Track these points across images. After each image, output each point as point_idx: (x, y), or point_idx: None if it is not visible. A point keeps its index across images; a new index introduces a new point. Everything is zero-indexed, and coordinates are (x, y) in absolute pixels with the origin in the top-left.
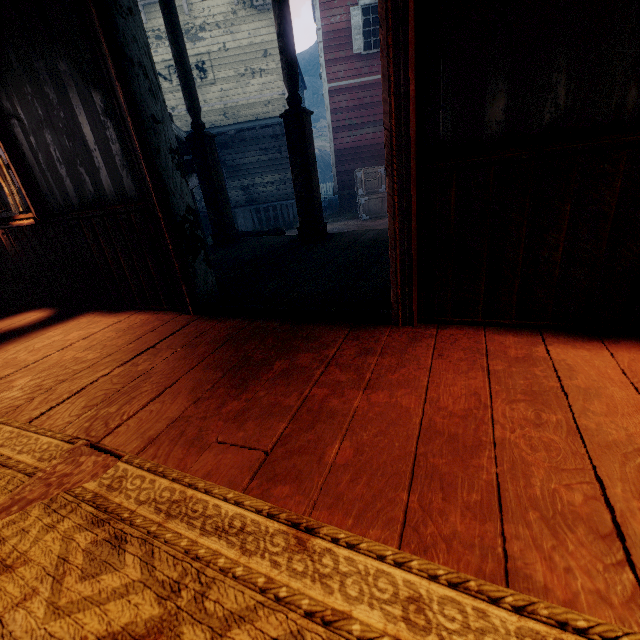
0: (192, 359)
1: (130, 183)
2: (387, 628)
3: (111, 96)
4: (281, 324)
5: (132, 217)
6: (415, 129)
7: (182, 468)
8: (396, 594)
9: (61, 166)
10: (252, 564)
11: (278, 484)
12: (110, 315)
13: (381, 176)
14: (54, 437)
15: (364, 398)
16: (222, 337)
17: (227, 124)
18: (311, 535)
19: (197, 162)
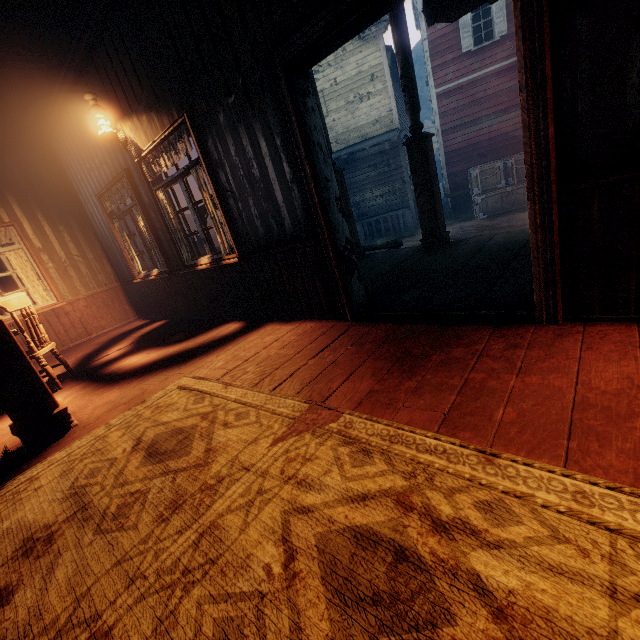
0: (364, 353)
1: (306, 227)
2: (561, 502)
3: (298, 169)
4: (428, 326)
5: (307, 251)
6: (554, 160)
7: (387, 419)
8: (565, 489)
9: (257, 220)
10: (458, 468)
11: (461, 431)
12: (286, 324)
13: (499, 171)
14: (294, 400)
15: (518, 380)
16: (381, 337)
17: (339, 149)
18: (495, 457)
19: None
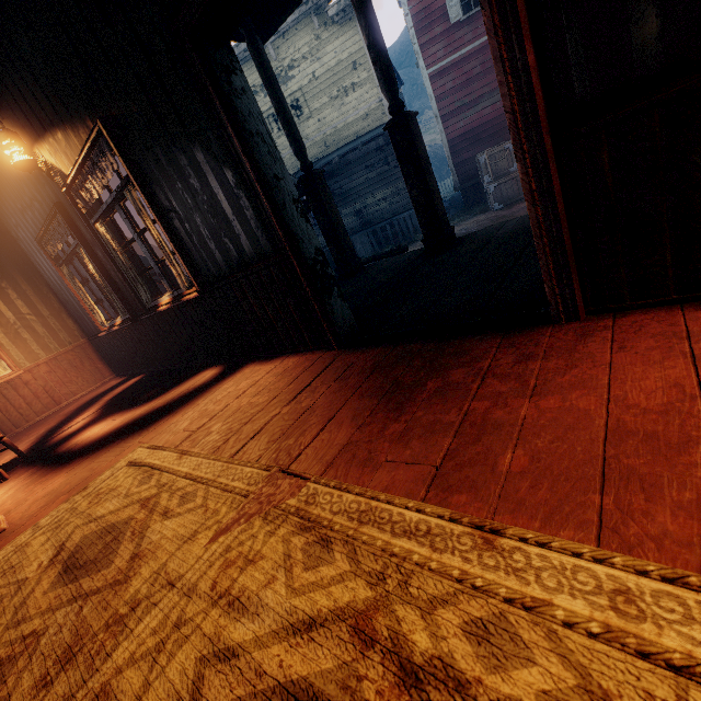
0: (346, 391)
1: (265, 241)
2: (593, 615)
3: (240, 170)
4: (425, 344)
5: (271, 271)
6: (543, 100)
7: (361, 485)
8: (599, 586)
9: (210, 242)
10: (444, 559)
11: (454, 493)
12: (266, 363)
13: (510, 153)
14: (253, 467)
15: (531, 406)
16: (369, 366)
17: (329, 153)
18: (497, 535)
19: (311, 202)
